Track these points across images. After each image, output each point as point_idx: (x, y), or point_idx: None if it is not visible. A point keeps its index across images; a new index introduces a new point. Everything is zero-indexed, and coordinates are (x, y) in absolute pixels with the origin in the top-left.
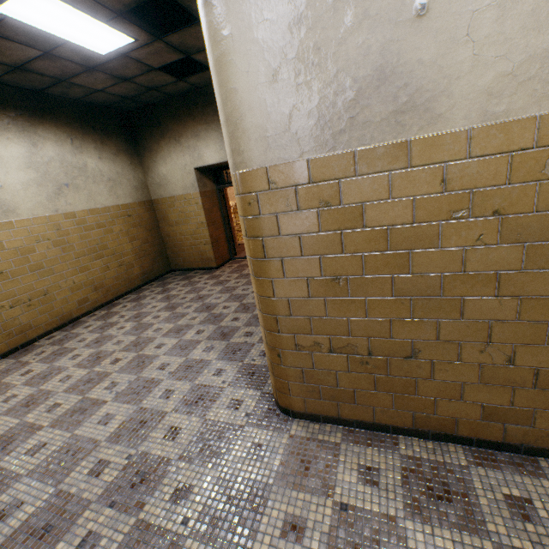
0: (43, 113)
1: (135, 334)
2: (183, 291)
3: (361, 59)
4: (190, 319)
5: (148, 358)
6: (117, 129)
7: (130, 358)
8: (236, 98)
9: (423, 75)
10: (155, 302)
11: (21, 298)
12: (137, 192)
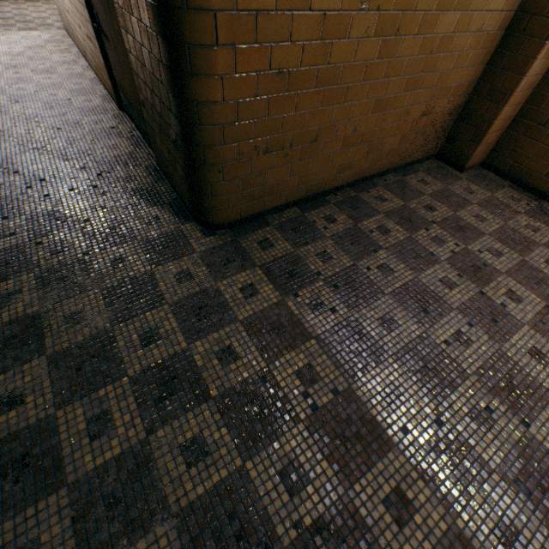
0: None
1: None
2: None
3: None
4: None
5: None
6: None
7: None
8: None
9: None
10: None
11: None
12: None
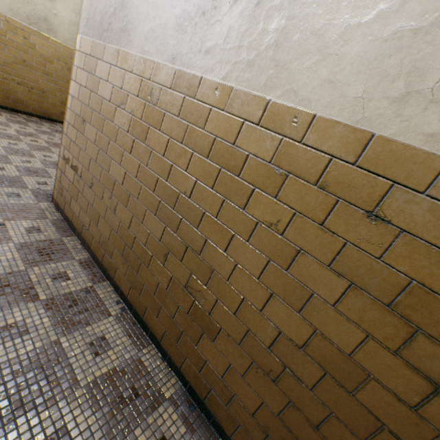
0: None
1: None
2: None
3: None
4: None
5: (48, 151)
6: None
7: (42, 145)
8: None
9: (132, 13)
10: None
11: (28, 84)
12: None
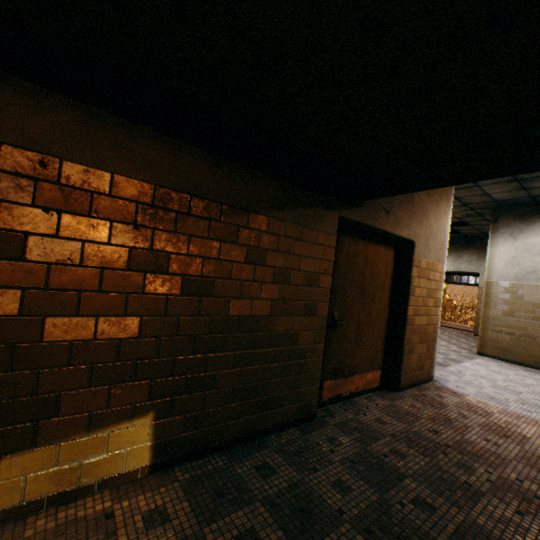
0: None
1: None
2: None
3: (528, 267)
4: None
5: None
6: None
7: None
8: (492, 266)
9: None
10: None
11: None
12: None
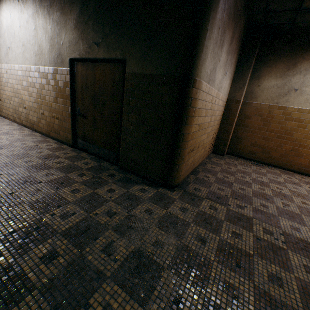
0: None
1: None
2: None
3: None
4: None
5: None
6: None
7: None
8: None
9: None
10: None
11: None
12: None
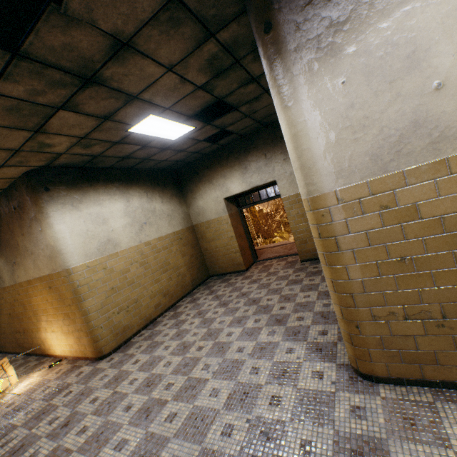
0: (132, 180)
1: (205, 327)
2: (226, 290)
3: (399, 118)
4: (244, 311)
5: (225, 344)
6: (170, 182)
7: (210, 345)
8: (309, 153)
9: (448, 119)
10: (208, 301)
11: (123, 306)
12: (184, 221)
